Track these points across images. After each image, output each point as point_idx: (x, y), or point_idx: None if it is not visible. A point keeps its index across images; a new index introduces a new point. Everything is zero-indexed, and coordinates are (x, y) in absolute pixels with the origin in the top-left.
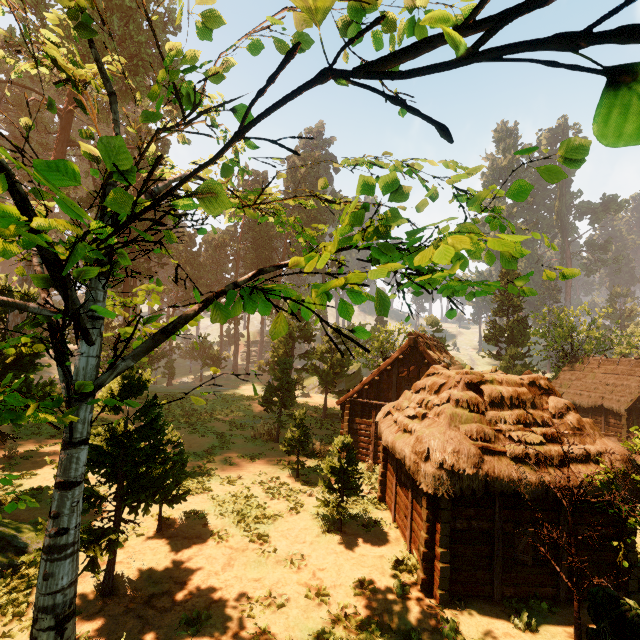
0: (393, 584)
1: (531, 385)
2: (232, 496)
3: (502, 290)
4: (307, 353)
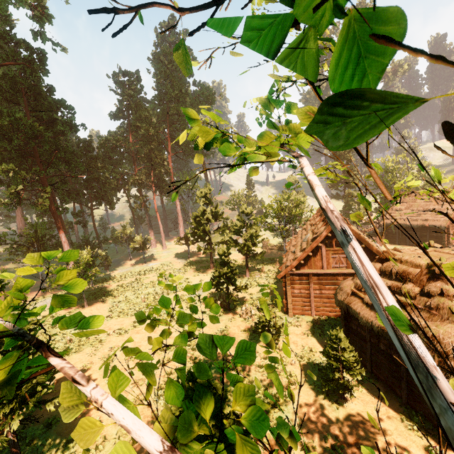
0: (425, 449)
1: None
2: None
3: None
4: (220, 228)
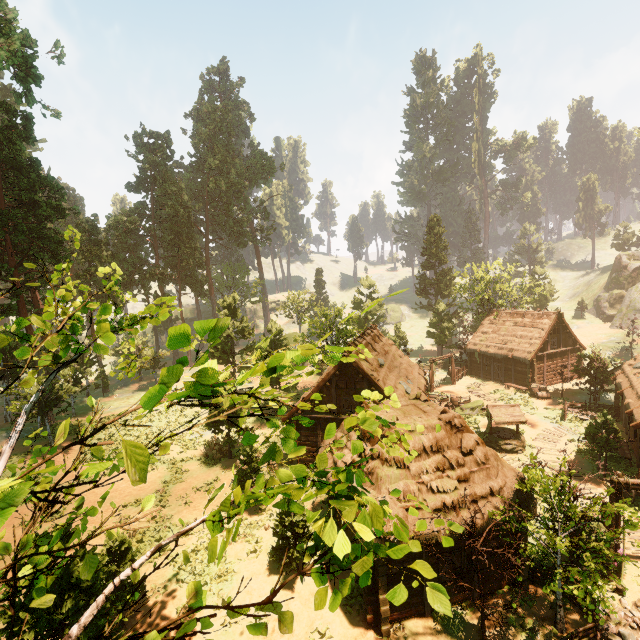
0: (345, 625)
1: (448, 425)
2: (192, 551)
3: (429, 244)
4: (248, 348)
